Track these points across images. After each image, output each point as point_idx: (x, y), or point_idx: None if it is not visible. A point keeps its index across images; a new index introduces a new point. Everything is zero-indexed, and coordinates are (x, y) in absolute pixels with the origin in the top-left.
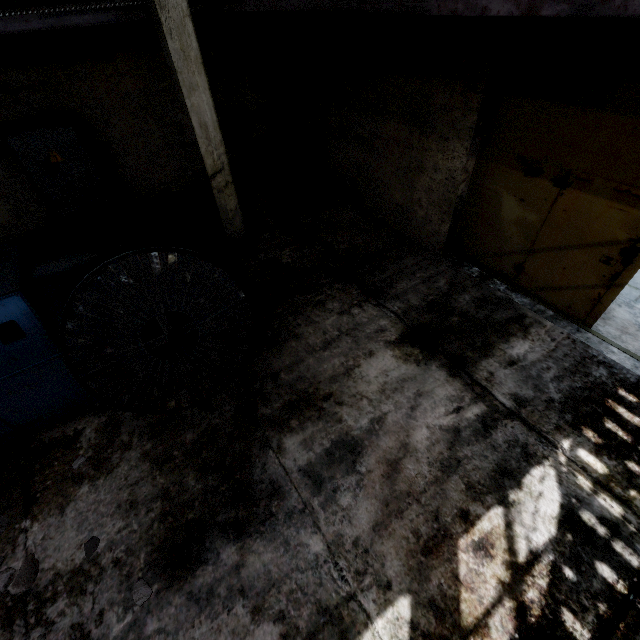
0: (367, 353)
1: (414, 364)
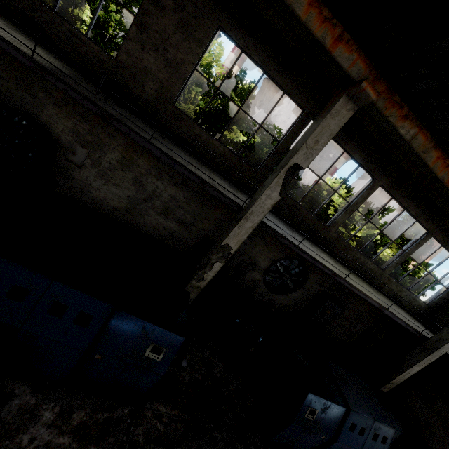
0: None
1: None
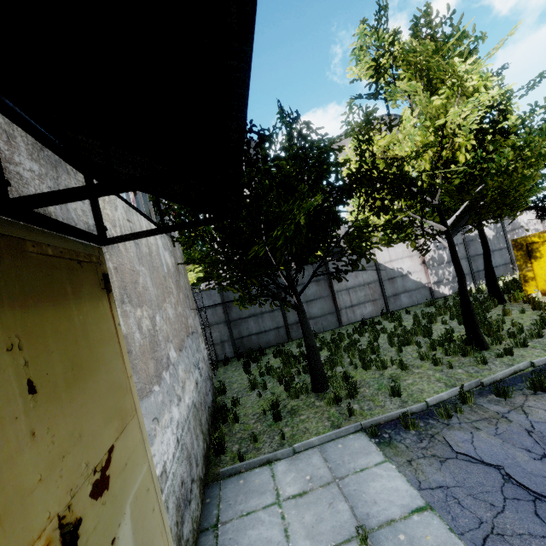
0: None
1: None
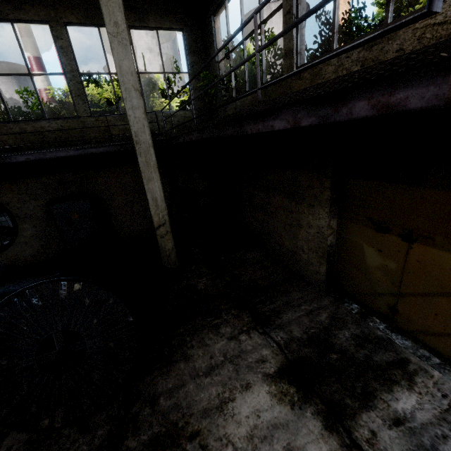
0: (244, 385)
1: (288, 406)
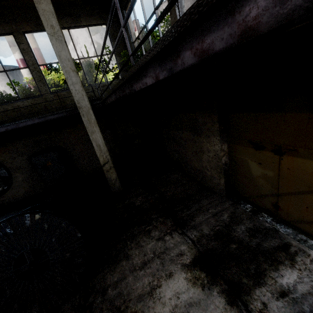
0: (168, 274)
1: (200, 288)
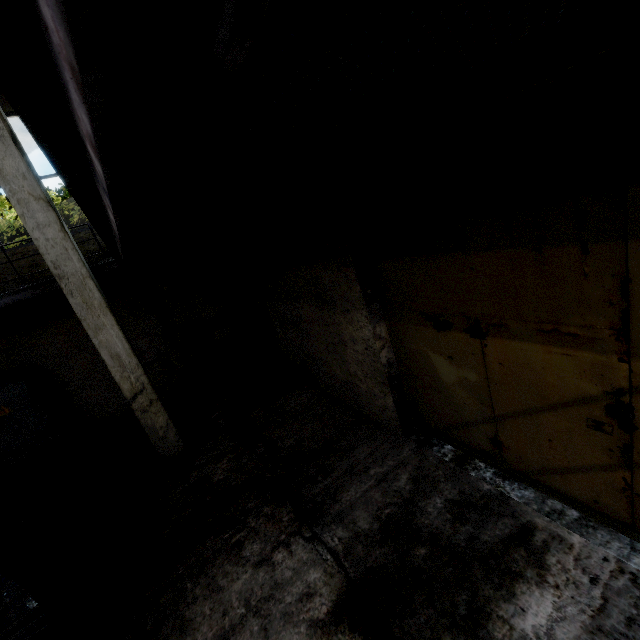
0: None
1: None
